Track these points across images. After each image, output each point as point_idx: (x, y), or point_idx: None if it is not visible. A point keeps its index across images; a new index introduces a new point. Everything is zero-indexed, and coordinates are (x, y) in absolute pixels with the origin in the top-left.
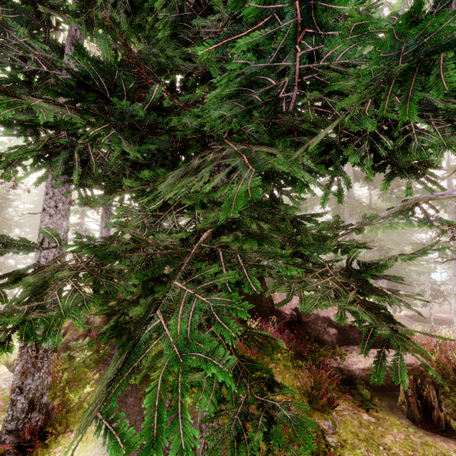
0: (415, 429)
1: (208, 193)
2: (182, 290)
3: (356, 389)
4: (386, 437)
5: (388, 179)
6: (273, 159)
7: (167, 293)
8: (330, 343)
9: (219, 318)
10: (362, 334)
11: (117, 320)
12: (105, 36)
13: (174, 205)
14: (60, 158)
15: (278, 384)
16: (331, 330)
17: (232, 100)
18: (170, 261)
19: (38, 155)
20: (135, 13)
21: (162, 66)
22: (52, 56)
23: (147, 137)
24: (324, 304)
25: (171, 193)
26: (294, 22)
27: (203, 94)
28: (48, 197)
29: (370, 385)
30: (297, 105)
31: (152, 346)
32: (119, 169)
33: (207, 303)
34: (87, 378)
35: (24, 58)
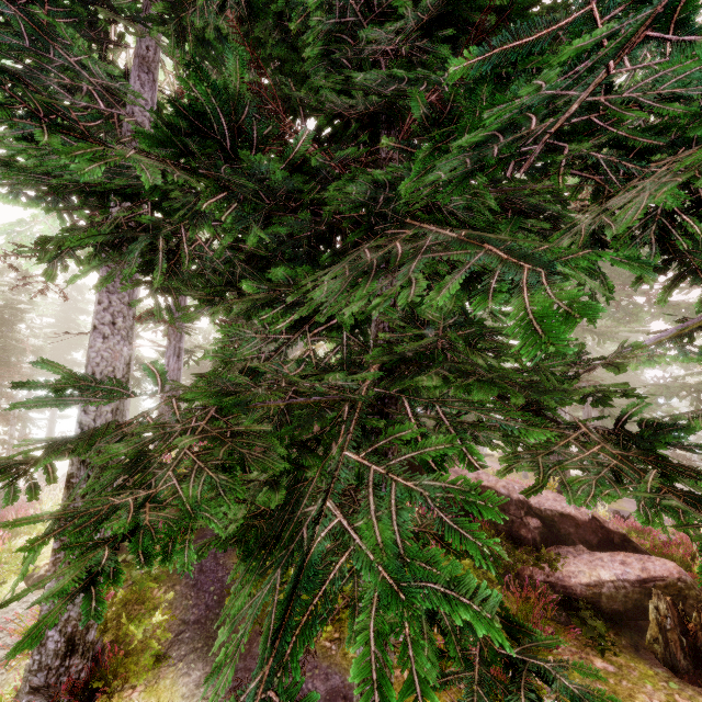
0: (680, 685)
1: (417, 307)
2: (362, 466)
3: (580, 617)
4: (637, 698)
5: (671, 286)
6: (581, 252)
7: (336, 471)
8: (531, 542)
9: (449, 519)
10: (580, 528)
11: (237, 512)
12: (238, 50)
13: (309, 323)
14: (137, 246)
15: (519, 625)
16: (532, 522)
17: (467, 154)
18: (317, 414)
19: (102, 241)
20: (253, 20)
21: (293, 104)
22: (119, 85)
23: (277, 214)
24: (608, 494)
25: (351, 306)
26: (648, 16)
27: (391, 145)
28: (101, 307)
29: (600, 610)
30: (534, 166)
31: (337, 567)
32: (225, 266)
33: (418, 490)
34: (155, 599)
35: (66, 90)
